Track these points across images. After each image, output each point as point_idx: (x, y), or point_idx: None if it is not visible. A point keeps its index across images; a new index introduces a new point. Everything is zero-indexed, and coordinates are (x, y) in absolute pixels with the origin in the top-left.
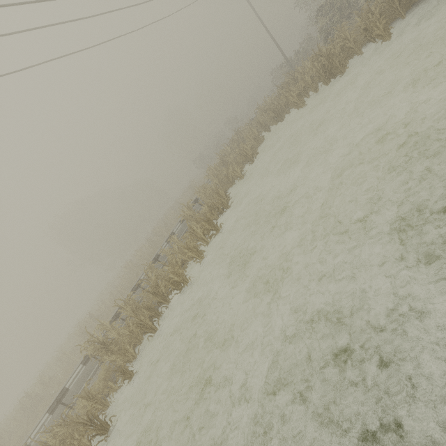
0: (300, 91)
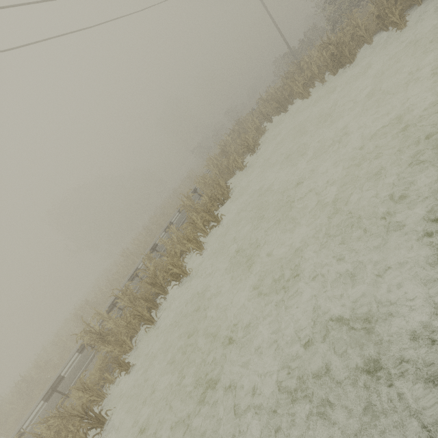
0: (305, 81)
